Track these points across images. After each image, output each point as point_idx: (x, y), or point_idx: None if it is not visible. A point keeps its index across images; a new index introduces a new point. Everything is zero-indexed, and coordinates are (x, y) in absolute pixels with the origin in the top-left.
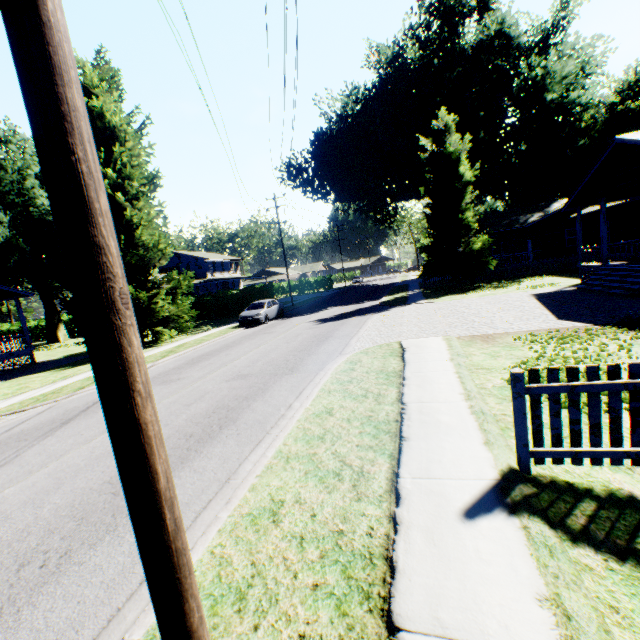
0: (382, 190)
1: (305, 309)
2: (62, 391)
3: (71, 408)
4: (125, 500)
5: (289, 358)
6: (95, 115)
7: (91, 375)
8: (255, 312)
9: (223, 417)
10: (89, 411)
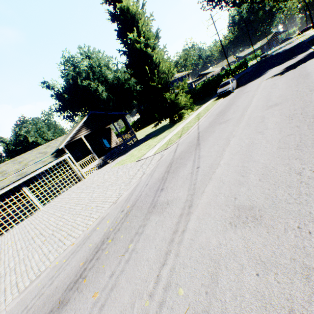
0: None
1: (248, 79)
2: (172, 140)
3: (189, 142)
4: (312, 149)
5: (294, 90)
6: (125, 11)
7: (174, 134)
8: (226, 87)
9: (304, 116)
10: (201, 140)
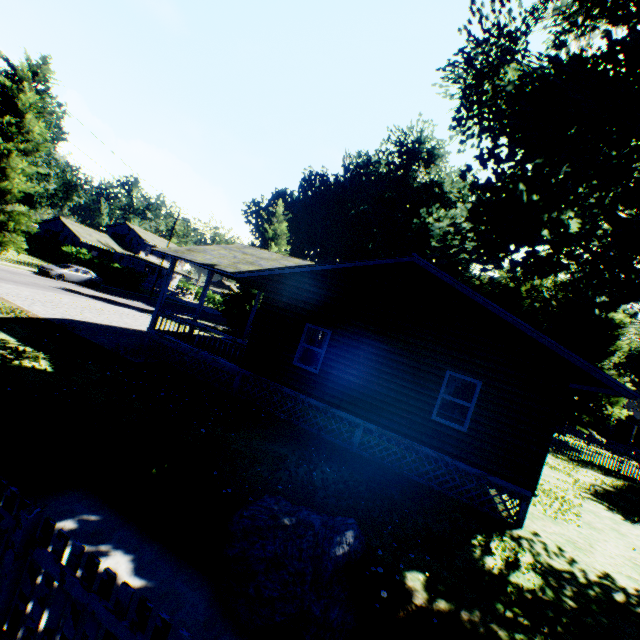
0: (301, 255)
1: (132, 297)
2: None
3: None
4: None
5: None
6: (6, 88)
7: None
8: (53, 267)
9: None
10: None
